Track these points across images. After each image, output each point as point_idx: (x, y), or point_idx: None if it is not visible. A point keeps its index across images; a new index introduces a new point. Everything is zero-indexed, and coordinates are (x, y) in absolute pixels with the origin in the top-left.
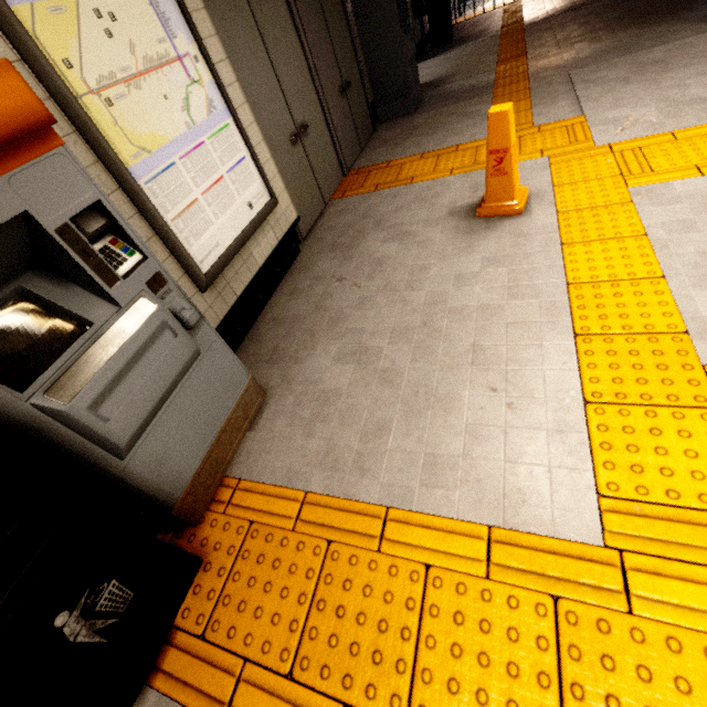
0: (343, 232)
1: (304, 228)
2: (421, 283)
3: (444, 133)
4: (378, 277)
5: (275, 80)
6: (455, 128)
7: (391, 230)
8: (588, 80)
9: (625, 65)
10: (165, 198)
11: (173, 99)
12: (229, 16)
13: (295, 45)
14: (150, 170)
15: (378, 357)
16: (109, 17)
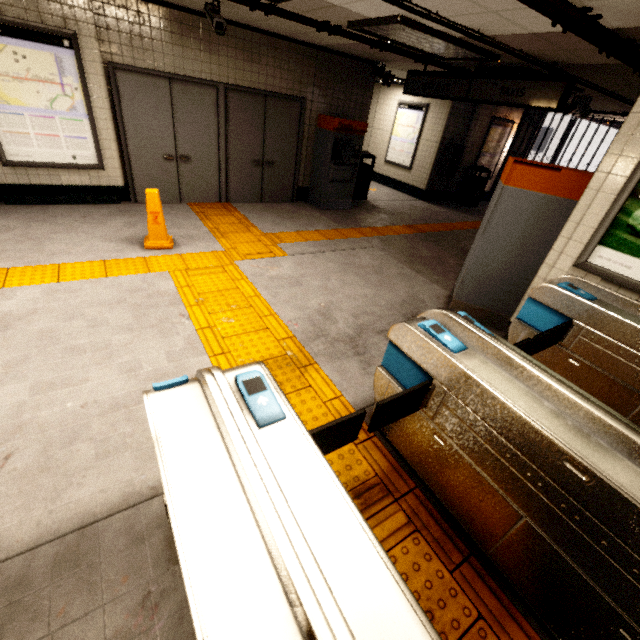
0: (142, 211)
1: (144, 199)
2: (73, 234)
3: (279, 221)
4: (83, 225)
5: (172, 126)
6: (285, 223)
7: (139, 222)
8: (355, 253)
9: (378, 263)
10: (6, 122)
11: (44, 96)
12: (145, 87)
13: (211, 121)
14: (4, 110)
15: (3, 233)
16: (23, 57)
